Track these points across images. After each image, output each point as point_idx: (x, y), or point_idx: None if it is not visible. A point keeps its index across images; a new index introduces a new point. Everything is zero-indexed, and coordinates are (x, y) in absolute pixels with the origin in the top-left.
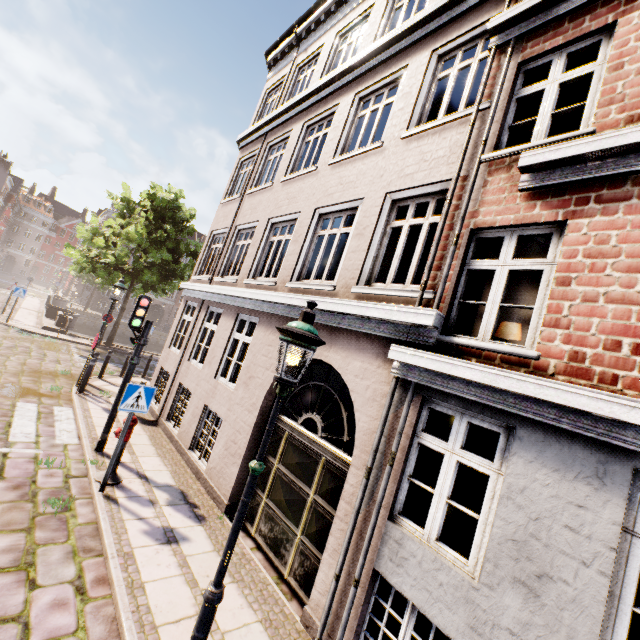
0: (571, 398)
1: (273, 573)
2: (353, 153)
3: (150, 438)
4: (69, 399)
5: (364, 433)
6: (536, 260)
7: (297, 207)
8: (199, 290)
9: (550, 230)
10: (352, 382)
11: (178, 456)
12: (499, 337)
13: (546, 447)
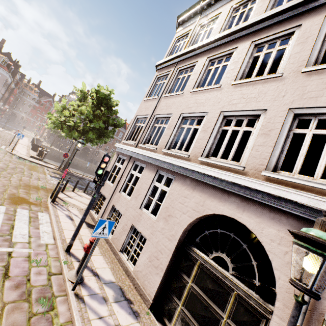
0: None
1: None
2: (254, 79)
3: None
4: (46, 207)
5: (286, 291)
6: None
7: (205, 109)
8: (129, 150)
9: None
10: (268, 244)
11: (112, 254)
12: None
13: None
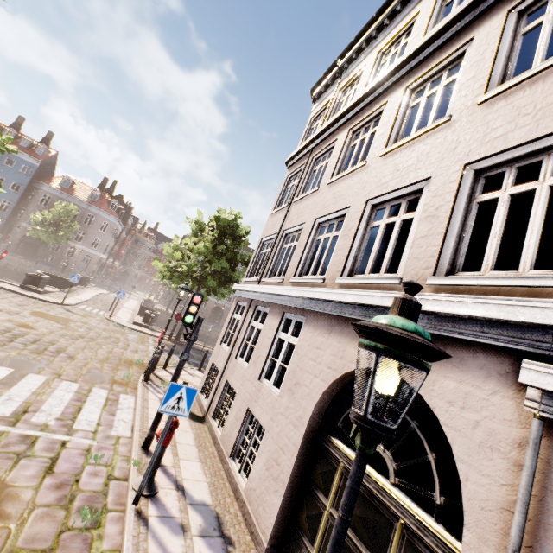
0: None
1: None
2: (410, 137)
3: (195, 437)
4: (135, 387)
5: (481, 505)
6: None
7: (345, 203)
8: (248, 290)
9: None
10: (444, 411)
11: (219, 463)
12: None
13: None
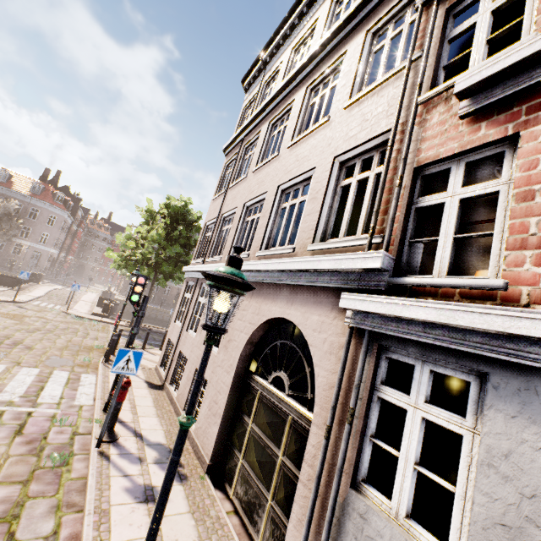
0: None
1: None
2: (306, 133)
3: (154, 400)
4: (96, 368)
5: (323, 388)
6: (489, 182)
7: (264, 188)
8: (194, 270)
9: (501, 148)
10: (311, 336)
11: (175, 417)
12: (457, 272)
13: (532, 397)
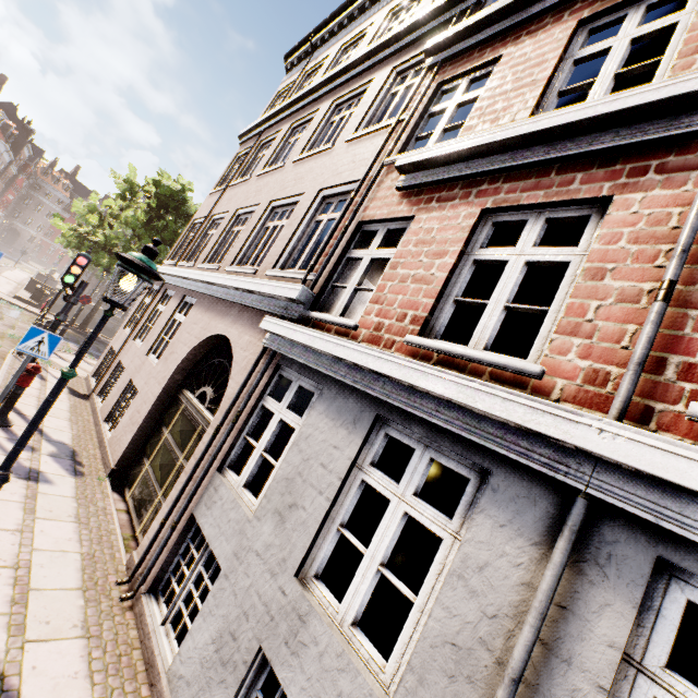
0: (350, 353)
1: (129, 531)
2: (311, 152)
3: (71, 406)
4: (3, 357)
5: (229, 397)
6: (390, 250)
7: (259, 199)
8: (161, 272)
9: (407, 225)
10: (237, 354)
11: (92, 427)
12: (348, 316)
13: (334, 401)
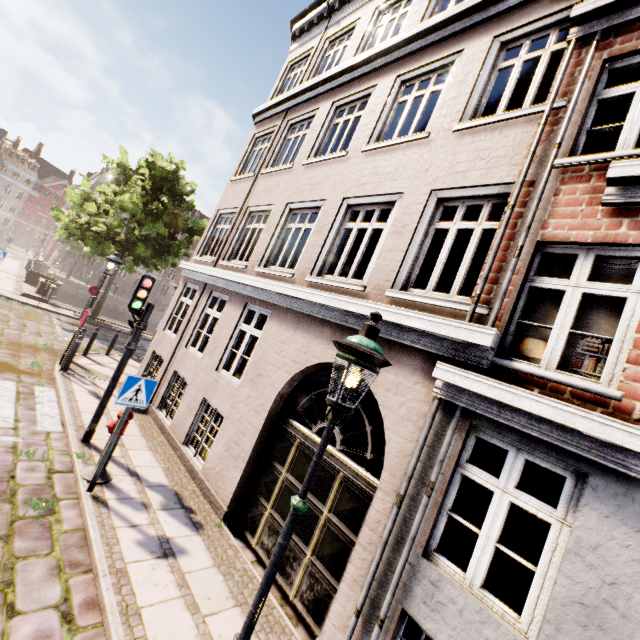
0: None
1: (276, 592)
2: (393, 141)
3: (140, 428)
4: (51, 378)
5: (395, 455)
6: (618, 285)
7: (322, 194)
8: (202, 272)
9: (637, 253)
10: (382, 396)
11: (170, 450)
12: (565, 367)
13: (627, 502)
